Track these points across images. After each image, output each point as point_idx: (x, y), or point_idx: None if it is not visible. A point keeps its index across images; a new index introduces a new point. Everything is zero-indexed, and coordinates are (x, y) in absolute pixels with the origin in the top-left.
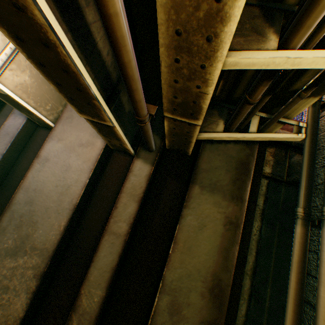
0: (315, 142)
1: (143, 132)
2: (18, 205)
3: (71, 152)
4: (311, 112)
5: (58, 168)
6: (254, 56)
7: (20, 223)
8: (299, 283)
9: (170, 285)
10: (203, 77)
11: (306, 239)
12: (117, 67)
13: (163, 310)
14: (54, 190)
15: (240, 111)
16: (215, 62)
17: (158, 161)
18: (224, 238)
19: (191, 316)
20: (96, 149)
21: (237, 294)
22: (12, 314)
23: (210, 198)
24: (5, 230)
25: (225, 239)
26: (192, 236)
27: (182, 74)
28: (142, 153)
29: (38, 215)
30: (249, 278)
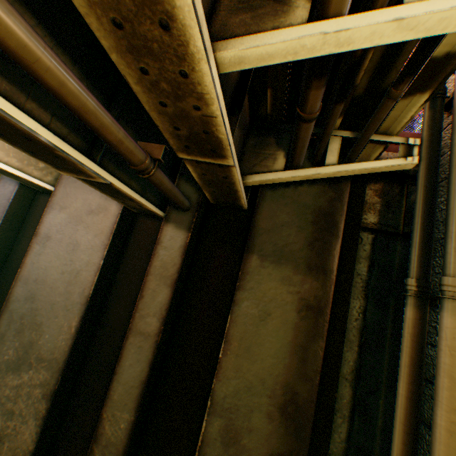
0: (435, 169)
1: (156, 186)
2: (17, 303)
3: (79, 224)
4: (427, 119)
5: (63, 248)
6: (266, 40)
7: (21, 327)
8: (412, 399)
9: (222, 403)
10: (195, 92)
11: (422, 328)
12: (97, 94)
13: (214, 439)
14: (60, 278)
15: (298, 135)
16: (196, 64)
17: (199, 224)
18: (299, 332)
19: (255, 446)
20: (111, 215)
21: (329, 411)
22: (21, 446)
23: (276, 273)
24: (4, 337)
25: (301, 332)
26: (251, 331)
27: (164, 91)
28: (173, 214)
29: (43, 314)
30: (349, 385)
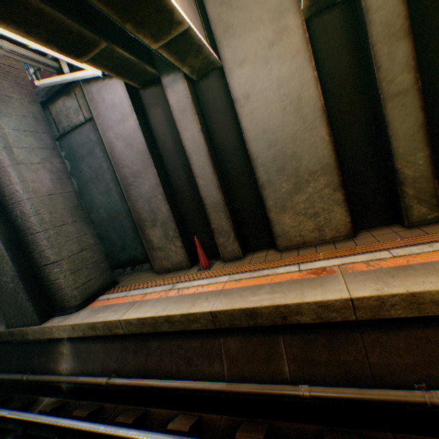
0: None
1: None
2: (261, 157)
3: (267, 64)
4: None
5: (268, 93)
6: None
7: (278, 167)
8: None
9: None
10: None
11: None
12: None
13: None
14: (284, 115)
15: None
16: None
17: None
18: None
19: None
20: (294, 31)
21: None
22: (337, 225)
23: None
24: (269, 182)
25: None
26: None
27: None
28: None
29: (289, 148)
30: None
